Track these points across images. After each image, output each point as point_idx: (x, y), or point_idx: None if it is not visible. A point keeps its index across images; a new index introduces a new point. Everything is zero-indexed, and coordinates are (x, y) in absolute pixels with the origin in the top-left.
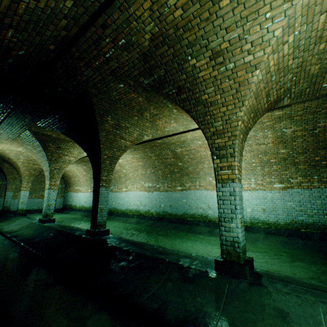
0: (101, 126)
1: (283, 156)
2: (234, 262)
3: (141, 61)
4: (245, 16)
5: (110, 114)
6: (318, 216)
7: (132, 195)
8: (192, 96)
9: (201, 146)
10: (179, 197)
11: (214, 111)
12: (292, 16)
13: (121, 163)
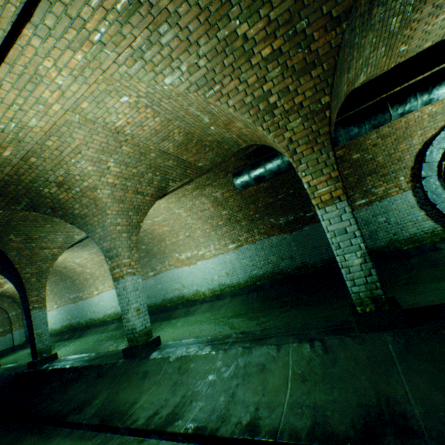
0: (6, 247)
1: (227, 216)
2: (134, 346)
3: (0, 196)
4: (58, 163)
5: (11, 233)
6: (265, 266)
7: (107, 297)
8: (68, 212)
9: (153, 225)
10: (154, 284)
11: (91, 220)
12: (92, 158)
13: (80, 262)
